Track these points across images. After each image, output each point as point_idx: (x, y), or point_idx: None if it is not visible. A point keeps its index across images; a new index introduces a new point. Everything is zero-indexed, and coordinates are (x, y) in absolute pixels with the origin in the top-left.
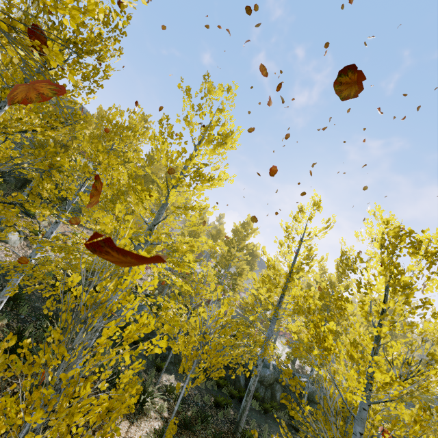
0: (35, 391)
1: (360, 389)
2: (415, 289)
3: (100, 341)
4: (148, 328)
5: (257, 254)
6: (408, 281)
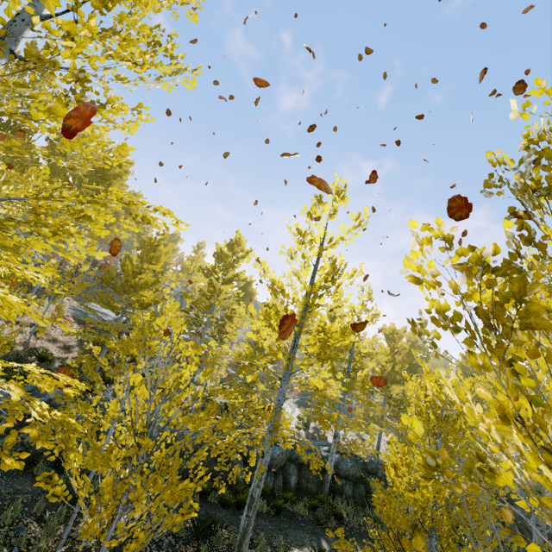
0: None
1: None
2: None
3: None
4: None
5: (253, 292)
6: None
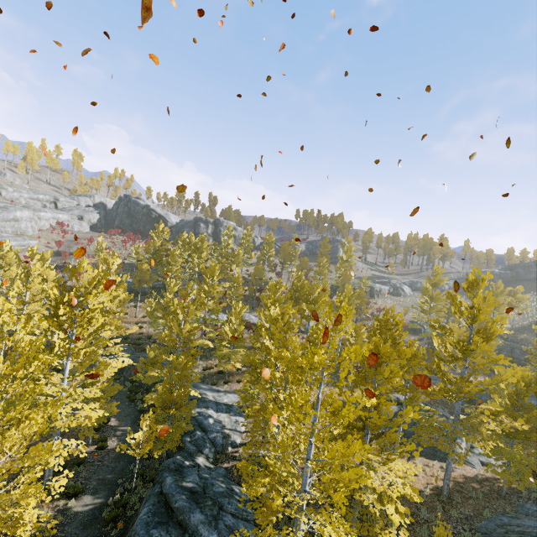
0: None
1: None
2: None
3: None
4: None
5: (298, 285)
6: None
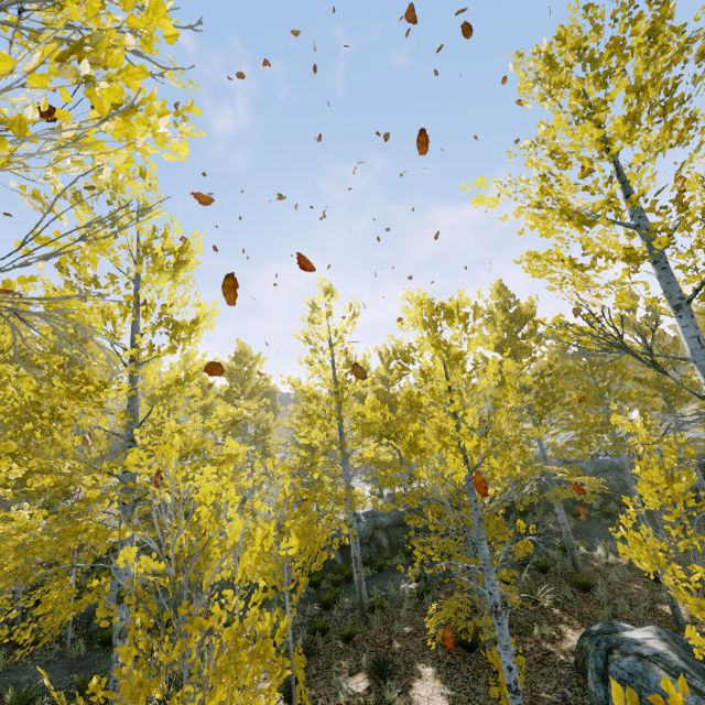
0: (172, 703)
1: (460, 467)
2: (464, 354)
3: (237, 580)
4: (269, 539)
5: (274, 390)
6: (458, 352)
